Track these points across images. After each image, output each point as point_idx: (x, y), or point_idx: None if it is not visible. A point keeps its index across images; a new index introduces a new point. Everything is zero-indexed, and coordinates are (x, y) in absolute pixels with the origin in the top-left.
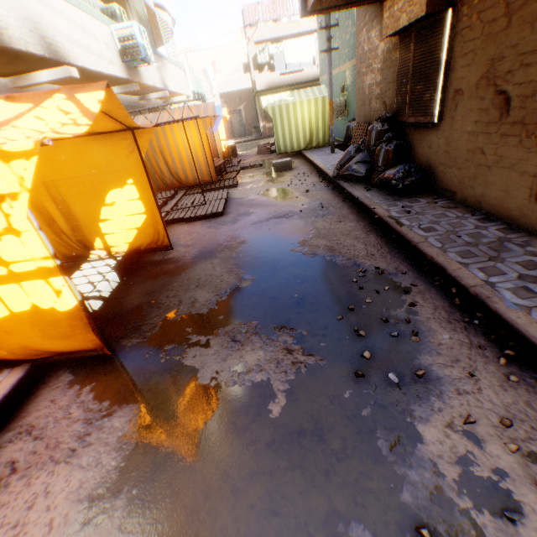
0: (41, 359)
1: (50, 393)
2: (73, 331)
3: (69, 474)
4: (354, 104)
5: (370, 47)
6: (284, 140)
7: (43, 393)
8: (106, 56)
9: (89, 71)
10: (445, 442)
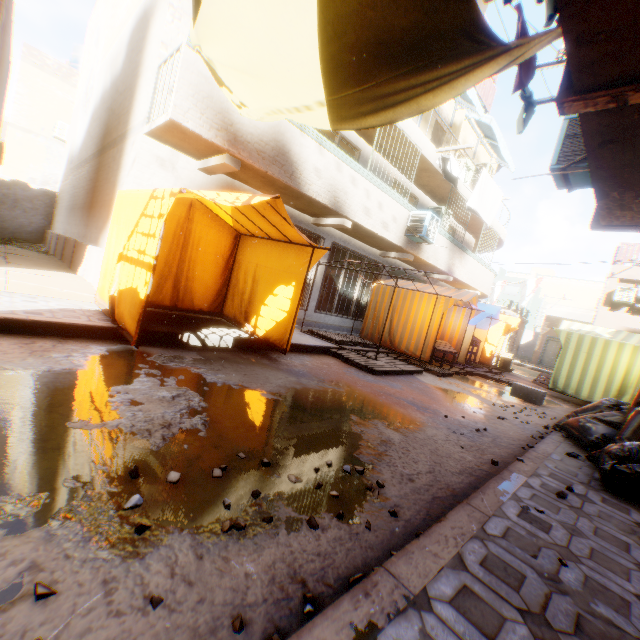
0: (122, 328)
1: (98, 343)
2: (137, 316)
3: (21, 357)
4: None
5: None
6: (567, 376)
7: (98, 341)
8: (389, 225)
9: (363, 228)
10: (3, 560)
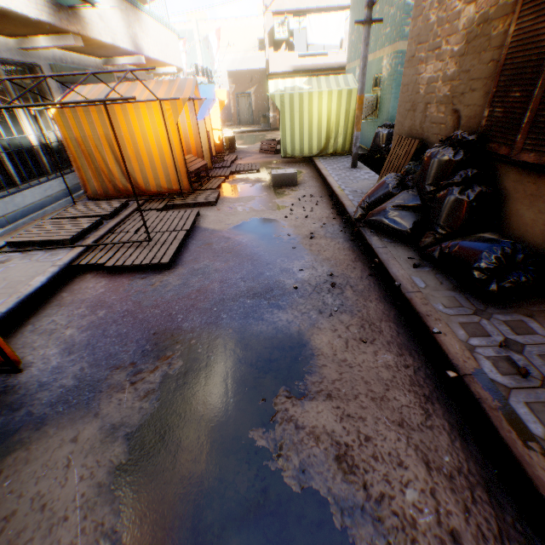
0: None
1: None
2: None
3: None
4: (389, 104)
5: (442, 14)
6: (292, 141)
7: None
8: None
9: None
10: None
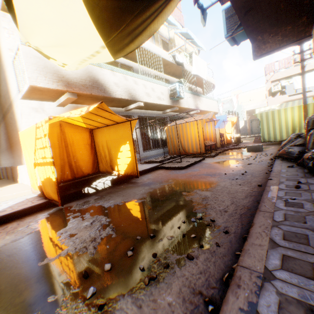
0: (51, 200)
1: (42, 213)
2: (56, 190)
3: (1, 238)
4: None
5: None
6: (267, 133)
7: (41, 212)
8: (161, 97)
9: (149, 103)
10: None
